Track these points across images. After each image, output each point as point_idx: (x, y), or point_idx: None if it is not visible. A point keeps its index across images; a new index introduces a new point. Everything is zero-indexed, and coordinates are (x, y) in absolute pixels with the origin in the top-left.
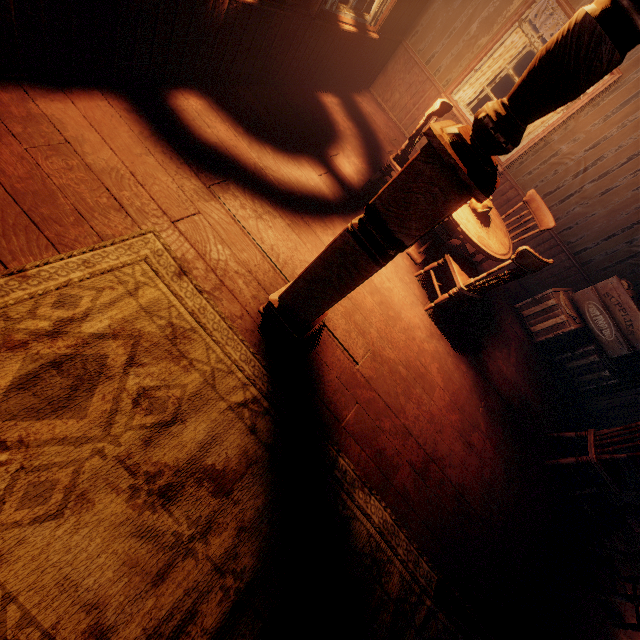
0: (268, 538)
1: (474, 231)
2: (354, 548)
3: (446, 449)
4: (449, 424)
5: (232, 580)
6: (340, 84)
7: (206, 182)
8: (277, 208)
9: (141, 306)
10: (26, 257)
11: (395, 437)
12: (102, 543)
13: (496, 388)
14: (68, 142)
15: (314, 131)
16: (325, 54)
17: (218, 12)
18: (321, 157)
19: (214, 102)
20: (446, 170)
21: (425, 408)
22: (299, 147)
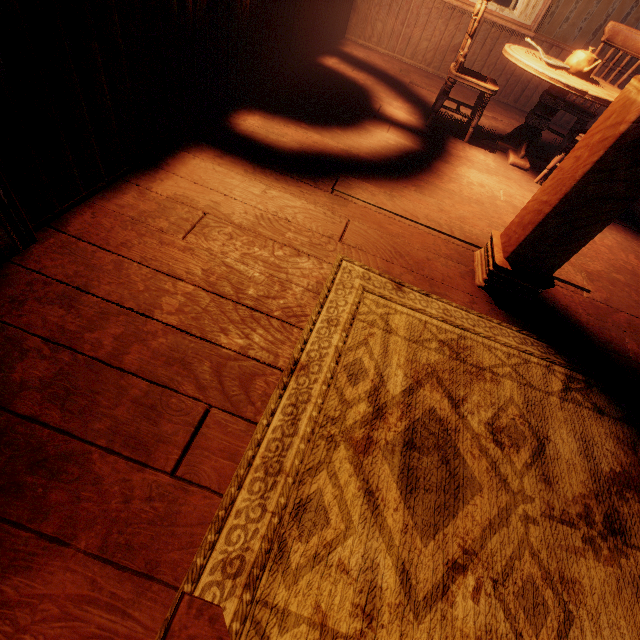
0: None
1: (599, 92)
2: None
3: None
4: None
5: None
6: (327, 43)
7: (328, 188)
8: (394, 180)
9: (405, 339)
10: (282, 347)
11: None
12: (627, 624)
13: None
14: (207, 213)
15: (348, 95)
16: (316, 12)
17: (244, 2)
18: (375, 115)
19: (264, 112)
20: None
21: None
22: (353, 116)
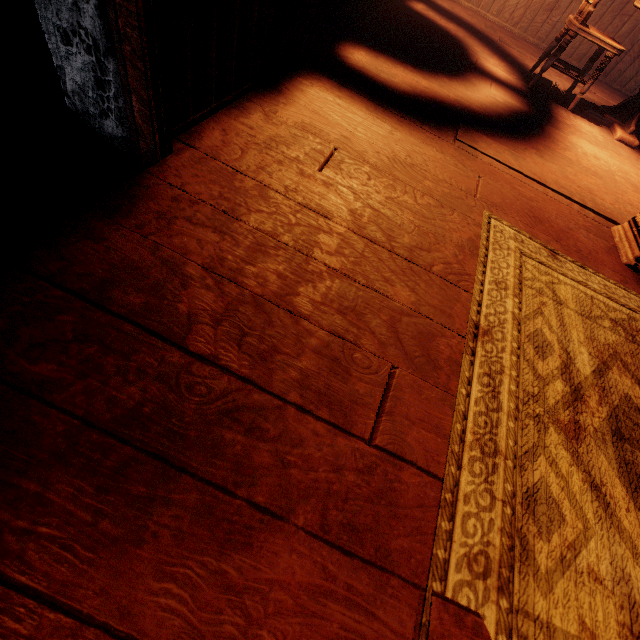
0: None
1: None
2: None
3: None
4: None
5: None
6: None
7: (452, 138)
8: (513, 140)
9: (577, 313)
10: (454, 307)
11: None
12: None
13: None
14: (340, 147)
15: (445, 44)
16: None
17: None
18: (476, 69)
19: (369, 48)
20: None
21: None
22: (455, 66)
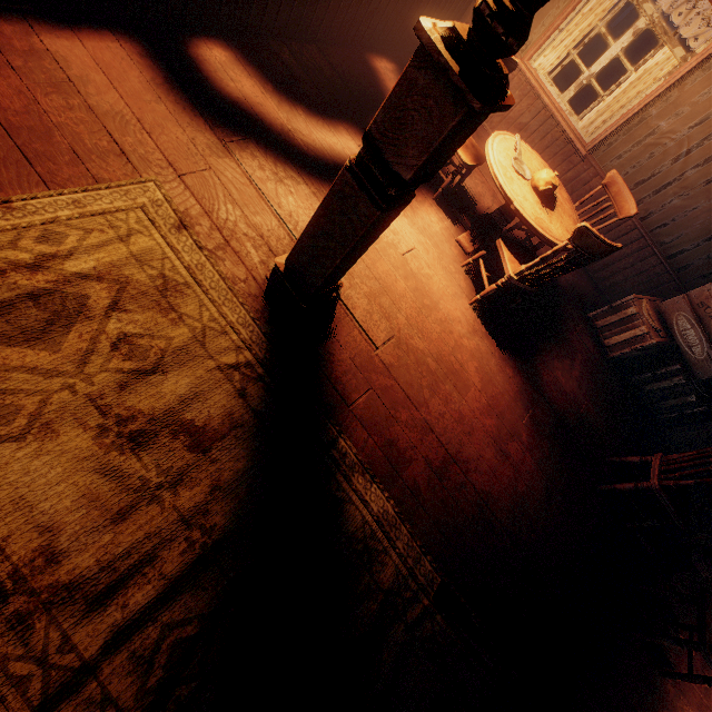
0: (245, 502)
1: (531, 211)
2: (344, 531)
3: (473, 453)
4: (481, 428)
5: (199, 534)
6: (398, 48)
7: (222, 138)
8: (302, 174)
9: (132, 253)
10: (14, 190)
11: (412, 430)
12: (63, 473)
13: (548, 399)
14: (71, 81)
15: (359, 97)
16: (377, 7)
17: None
18: (363, 126)
19: (242, 55)
20: (440, 75)
21: (454, 406)
22: (338, 112)
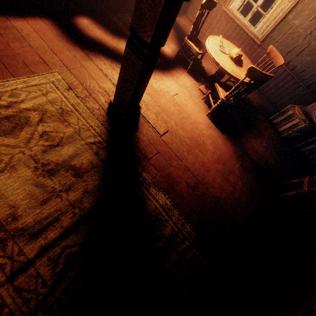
0: (99, 198)
1: (229, 67)
2: (146, 211)
3: (210, 179)
4: (214, 168)
5: (78, 211)
6: None
7: (87, 53)
8: None
9: (48, 100)
10: (0, 79)
11: (179, 169)
12: (19, 185)
13: (249, 156)
14: (23, 37)
15: None
16: None
17: None
18: None
19: (95, 21)
20: None
21: (200, 159)
22: None
